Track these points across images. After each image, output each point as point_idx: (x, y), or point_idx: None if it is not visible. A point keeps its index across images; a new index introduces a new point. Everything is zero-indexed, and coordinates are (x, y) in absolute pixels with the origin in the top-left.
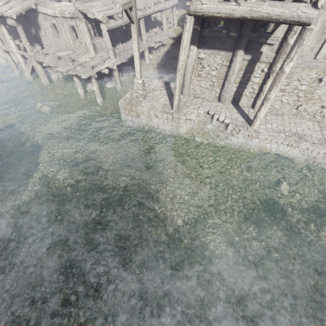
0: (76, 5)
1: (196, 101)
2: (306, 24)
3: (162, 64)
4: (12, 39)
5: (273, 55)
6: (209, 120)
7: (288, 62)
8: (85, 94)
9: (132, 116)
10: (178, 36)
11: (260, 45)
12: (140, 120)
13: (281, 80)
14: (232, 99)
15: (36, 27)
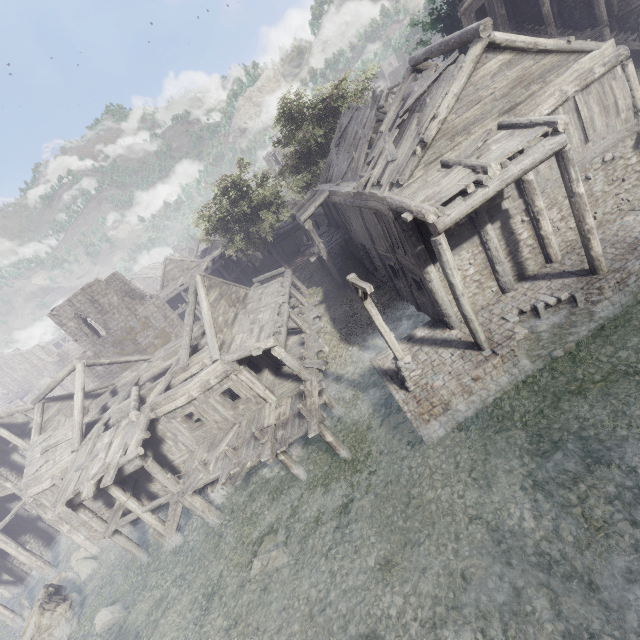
0: (226, 360)
1: (482, 317)
2: (562, 149)
3: (347, 334)
4: (130, 497)
5: (520, 202)
6: (532, 319)
7: (576, 184)
8: (304, 469)
9: (437, 416)
10: (324, 296)
11: (497, 206)
12: (453, 411)
13: (586, 203)
14: (516, 277)
15: (154, 444)
